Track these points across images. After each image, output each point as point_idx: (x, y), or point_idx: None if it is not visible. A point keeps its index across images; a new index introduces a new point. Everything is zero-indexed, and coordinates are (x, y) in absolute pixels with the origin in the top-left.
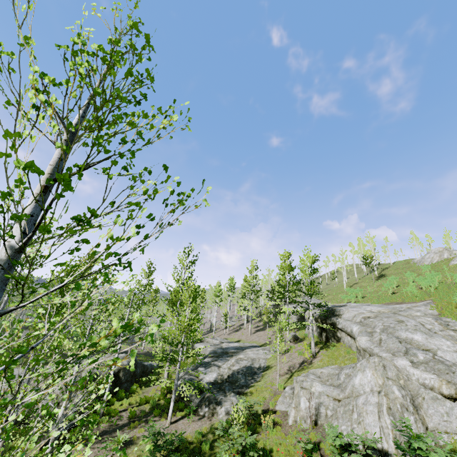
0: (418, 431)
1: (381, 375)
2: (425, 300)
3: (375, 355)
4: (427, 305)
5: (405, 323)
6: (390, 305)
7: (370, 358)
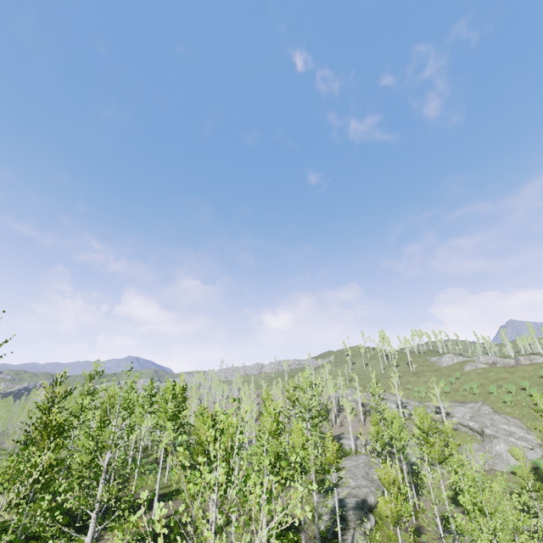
0: (528, 461)
1: (507, 445)
2: (478, 401)
3: (498, 437)
4: (484, 405)
5: (495, 420)
6: (466, 406)
7: (498, 439)
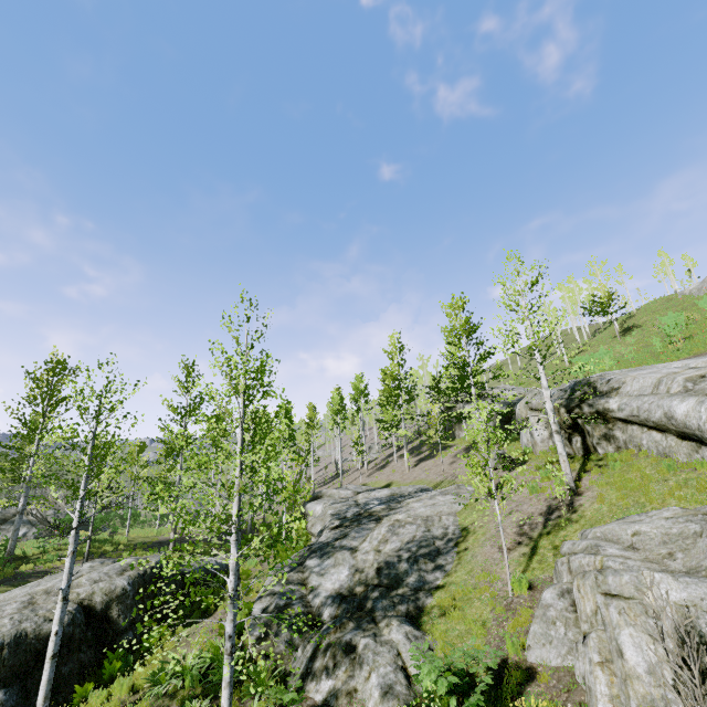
0: None
1: None
2: None
3: None
4: None
5: None
6: None
7: None
